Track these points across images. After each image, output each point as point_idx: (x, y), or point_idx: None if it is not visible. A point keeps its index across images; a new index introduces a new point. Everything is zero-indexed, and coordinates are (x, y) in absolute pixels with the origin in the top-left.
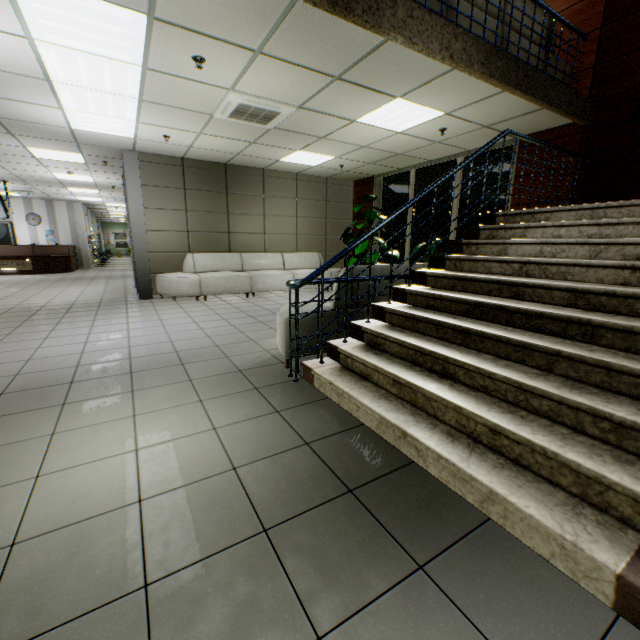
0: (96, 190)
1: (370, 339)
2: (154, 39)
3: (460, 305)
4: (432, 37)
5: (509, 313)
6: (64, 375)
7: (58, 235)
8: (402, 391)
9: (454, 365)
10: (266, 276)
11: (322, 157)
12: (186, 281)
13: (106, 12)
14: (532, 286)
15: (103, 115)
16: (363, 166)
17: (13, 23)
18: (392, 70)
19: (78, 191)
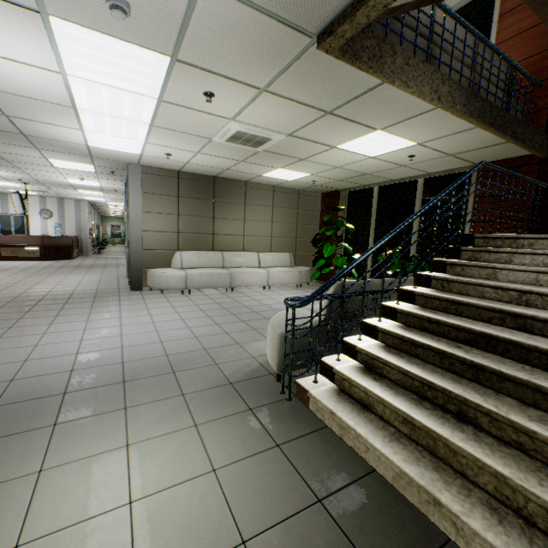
0: (101, 192)
1: (365, 360)
2: (173, 77)
3: (461, 332)
4: (424, 81)
5: (524, 350)
6: (58, 382)
7: (65, 227)
8: (415, 433)
9: (475, 409)
10: (244, 273)
11: (299, 174)
12: (174, 276)
13: (134, 54)
14: (543, 320)
15: (117, 136)
16: (333, 182)
17: (51, 61)
18: (380, 108)
19: (86, 192)
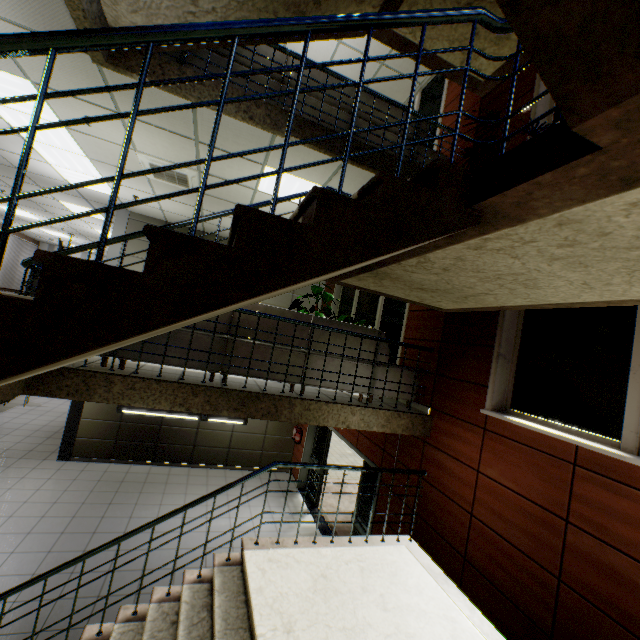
0: None
1: None
2: (49, 101)
3: None
4: None
5: None
6: None
7: None
8: None
9: None
10: None
11: None
12: None
13: (5, 78)
14: None
15: (78, 171)
16: None
17: None
18: (230, 134)
19: None
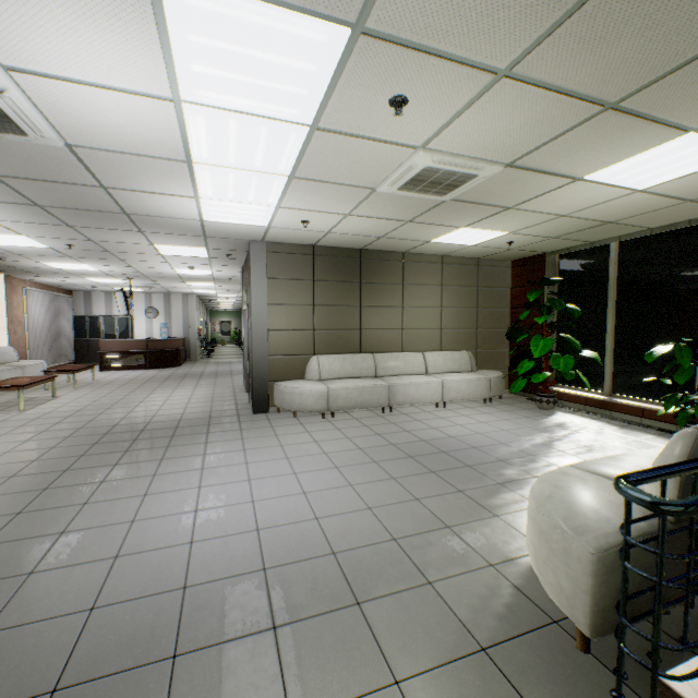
0: (212, 283)
1: None
2: (345, 74)
3: None
4: None
5: None
6: (162, 621)
7: (171, 327)
8: None
9: None
10: (408, 385)
11: (490, 233)
12: (311, 393)
13: (290, 32)
14: None
15: (240, 201)
16: (539, 241)
17: (159, 77)
18: None
19: (195, 284)
